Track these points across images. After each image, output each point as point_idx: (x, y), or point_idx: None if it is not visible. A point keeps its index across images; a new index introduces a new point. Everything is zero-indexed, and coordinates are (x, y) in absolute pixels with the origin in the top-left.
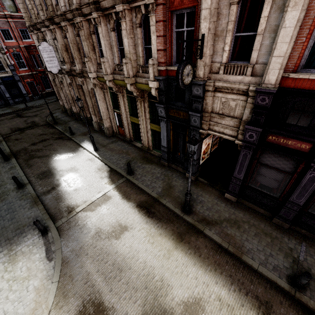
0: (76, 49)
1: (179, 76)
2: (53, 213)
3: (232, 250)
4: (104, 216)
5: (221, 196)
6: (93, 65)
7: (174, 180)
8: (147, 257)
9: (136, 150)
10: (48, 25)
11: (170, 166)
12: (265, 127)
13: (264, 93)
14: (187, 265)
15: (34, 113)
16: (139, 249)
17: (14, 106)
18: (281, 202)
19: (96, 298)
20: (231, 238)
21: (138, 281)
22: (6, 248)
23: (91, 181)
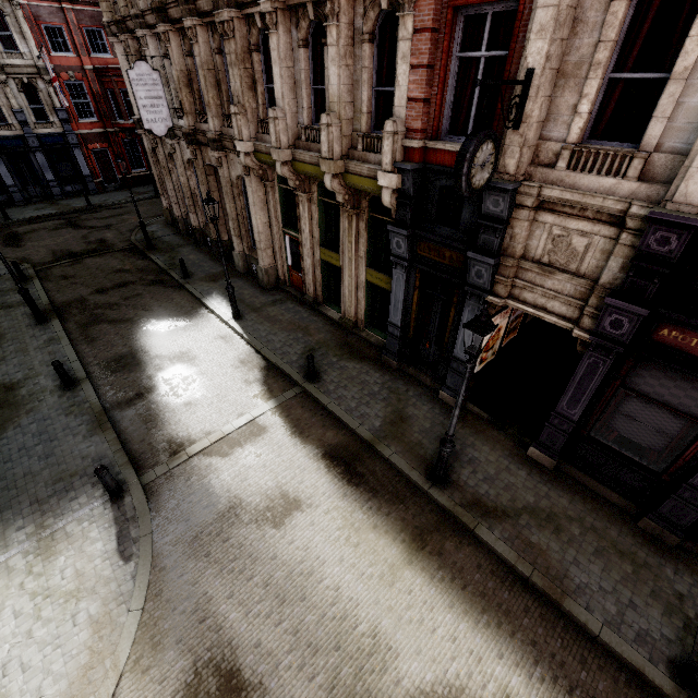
0: (211, 83)
1: (465, 166)
2: (137, 452)
3: (539, 582)
4: (250, 471)
5: (518, 452)
6: (248, 124)
7: (412, 404)
8: (343, 577)
9: (326, 326)
10: (153, 23)
11: (402, 369)
12: (656, 306)
13: (670, 226)
14: (433, 605)
15: (105, 222)
16: (325, 556)
17: (62, 201)
18: (666, 484)
19: (225, 658)
20: (538, 554)
21: (319, 631)
22: (33, 522)
23: (223, 388)
